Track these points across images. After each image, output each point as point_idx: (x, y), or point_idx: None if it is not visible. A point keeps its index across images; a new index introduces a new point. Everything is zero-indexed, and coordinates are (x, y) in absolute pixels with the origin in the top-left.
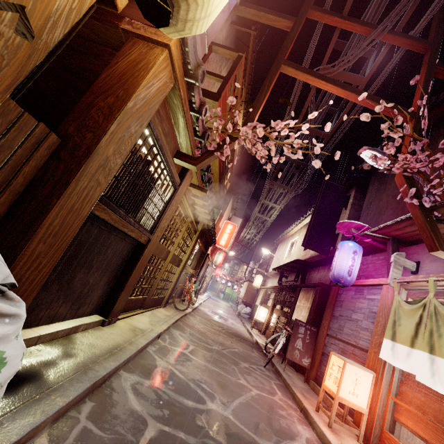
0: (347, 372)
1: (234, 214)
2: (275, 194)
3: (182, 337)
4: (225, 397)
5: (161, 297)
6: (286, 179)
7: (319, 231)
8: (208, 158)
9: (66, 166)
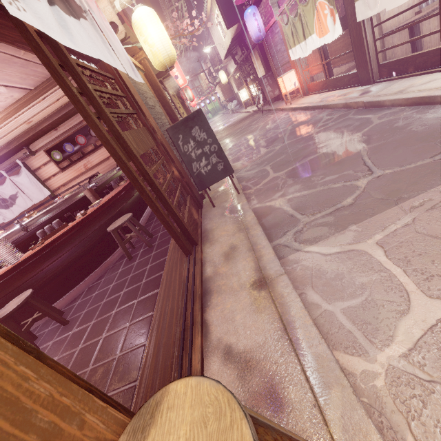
0: (285, 81)
1: None
2: None
3: (224, 141)
4: (254, 132)
5: None
6: None
7: (228, 4)
8: None
9: (173, 119)
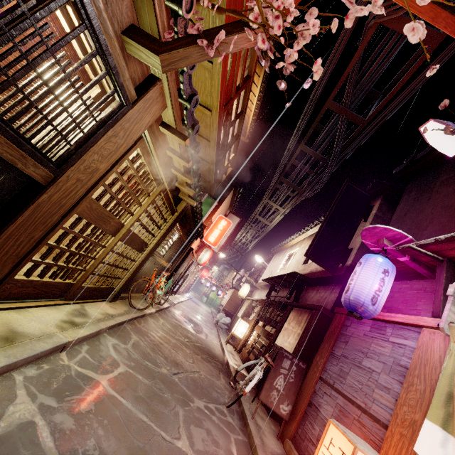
0: None
1: (232, 211)
2: (281, 195)
3: (114, 350)
4: None
5: (107, 287)
6: (298, 178)
7: (329, 241)
8: (185, 48)
9: None
